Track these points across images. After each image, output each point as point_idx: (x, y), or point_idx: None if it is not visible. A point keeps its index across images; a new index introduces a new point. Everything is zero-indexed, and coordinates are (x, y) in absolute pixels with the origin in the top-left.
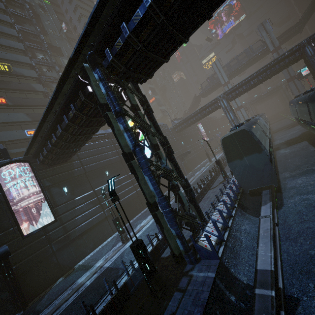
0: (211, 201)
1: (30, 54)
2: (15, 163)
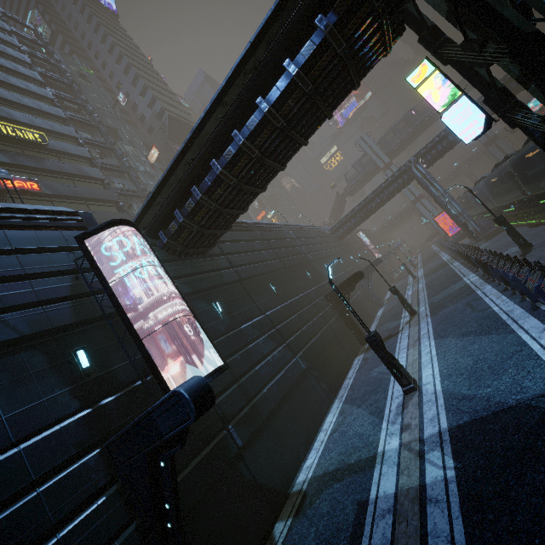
0: None
1: (73, 127)
2: (128, 226)
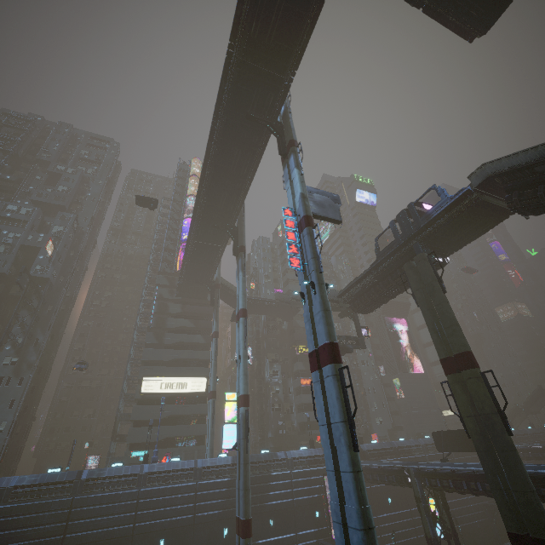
0: None
1: None
2: None
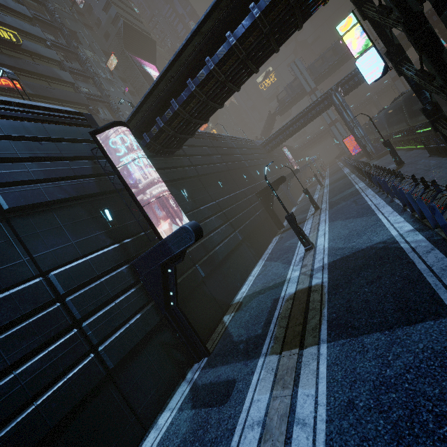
0: (420, 172)
1: (39, 28)
2: (125, 127)
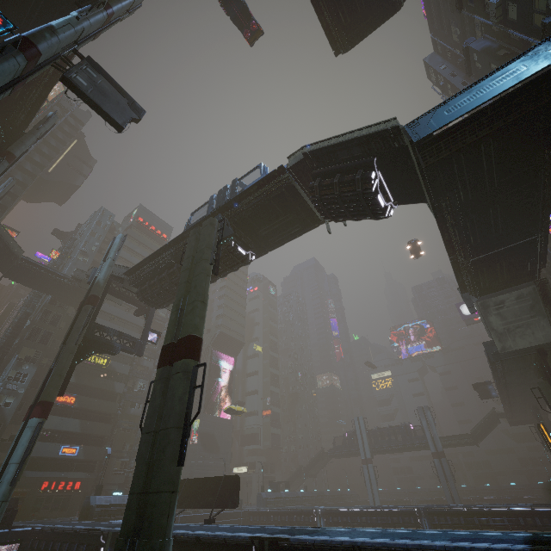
0: None
1: None
2: (8, 544)
